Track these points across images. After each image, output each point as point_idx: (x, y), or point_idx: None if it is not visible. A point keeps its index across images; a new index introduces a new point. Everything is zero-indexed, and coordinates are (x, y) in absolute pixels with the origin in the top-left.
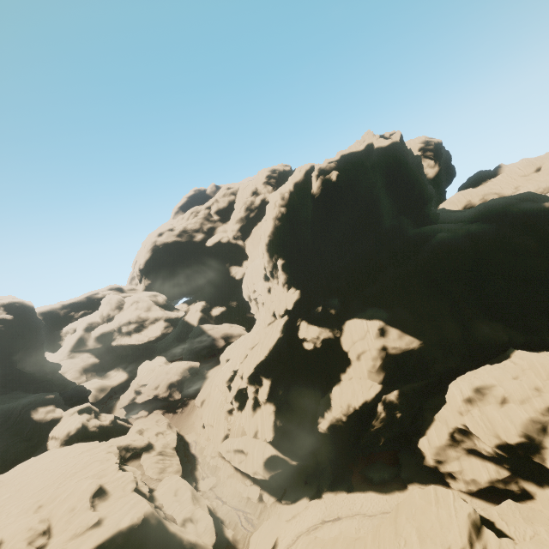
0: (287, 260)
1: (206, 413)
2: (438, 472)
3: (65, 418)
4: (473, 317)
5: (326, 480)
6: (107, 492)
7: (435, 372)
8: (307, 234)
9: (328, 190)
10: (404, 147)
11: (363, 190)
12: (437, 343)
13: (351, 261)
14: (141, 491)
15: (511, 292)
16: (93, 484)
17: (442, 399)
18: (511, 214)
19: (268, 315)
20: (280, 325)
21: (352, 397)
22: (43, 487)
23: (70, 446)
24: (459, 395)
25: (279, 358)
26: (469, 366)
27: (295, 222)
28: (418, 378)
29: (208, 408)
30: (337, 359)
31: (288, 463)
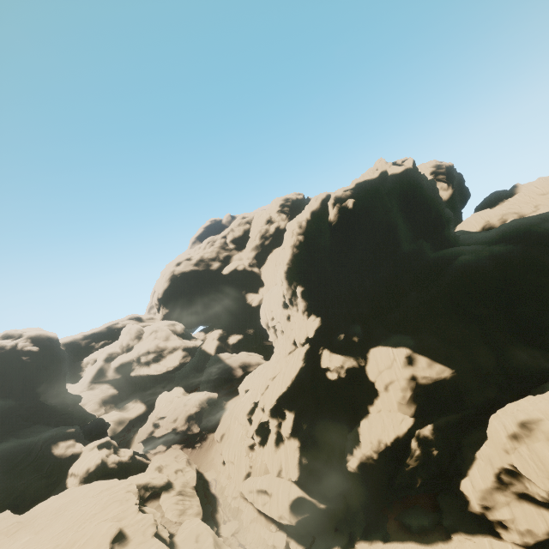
0: (307, 287)
1: (226, 448)
2: (486, 520)
3: (85, 453)
4: (506, 343)
5: (358, 527)
6: (127, 537)
7: (471, 404)
8: (325, 261)
9: (345, 217)
10: (417, 173)
11: (380, 216)
12: (471, 372)
13: (371, 286)
14: (162, 536)
15: (547, 316)
16: (112, 527)
17: (481, 434)
18: (537, 234)
19: (288, 343)
20: (302, 354)
21: (382, 432)
22: (62, 530)
23: (90, 484)
24: (502, 430)
25: (301, 389)
26: (509, 397)
27: (313, 249)
28: (452, 411)
29: (228, 443)
30: (363, 390)
31: (316, 506)
